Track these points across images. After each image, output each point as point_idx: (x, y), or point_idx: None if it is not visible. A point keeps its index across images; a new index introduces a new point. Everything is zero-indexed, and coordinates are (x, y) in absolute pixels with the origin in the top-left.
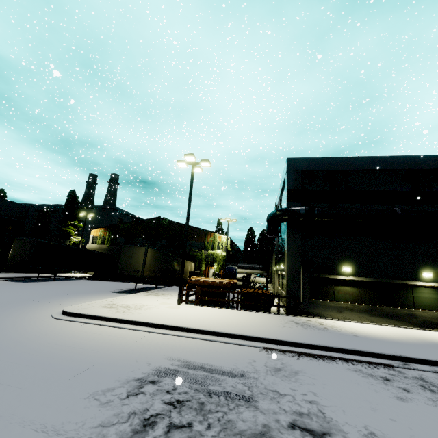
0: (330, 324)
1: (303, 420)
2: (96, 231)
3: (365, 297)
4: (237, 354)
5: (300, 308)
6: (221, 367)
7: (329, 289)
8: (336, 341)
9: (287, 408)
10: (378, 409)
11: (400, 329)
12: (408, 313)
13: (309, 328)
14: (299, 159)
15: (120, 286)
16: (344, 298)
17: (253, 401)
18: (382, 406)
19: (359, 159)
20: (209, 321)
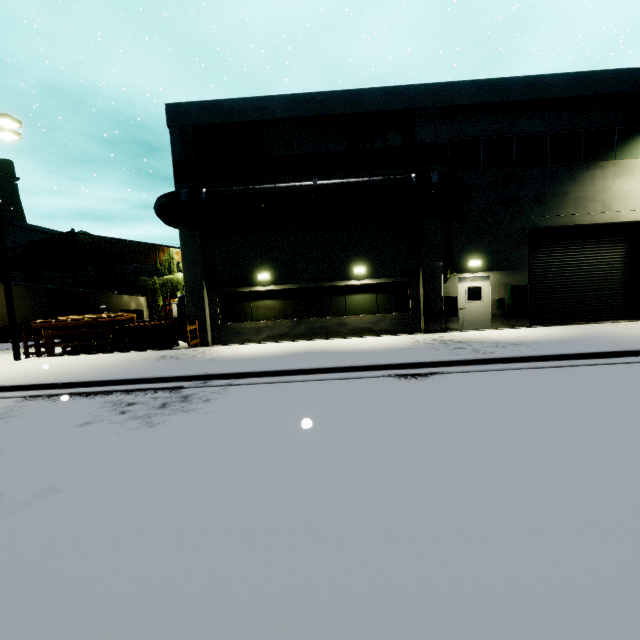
0: (214, 351)
1: None
2: None
3: (289, 310)
4: None
5: (207, 338)
6: None
7: (246, 306)
8: (155, 371)
9: None
10: (13, 441)
11: (309, 342)
12: (337, 321)
13: (165, 360)
14: (185, 104)
15: None
16: (265, 316)
17: None
18: (30, 437)
19: (275, 99)
20: (7, 375)
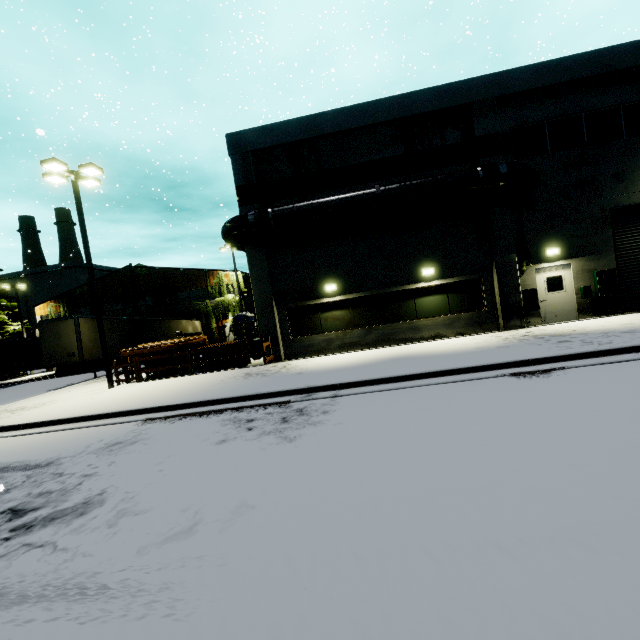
0: (295, 365)
1: (33, 500)
2: (42, 308)
3: (358, 319)
4: (90, 438)
5: (280, 353)
6: (33, 461)
7: (314, 319)
8: (253, 388)
9: (39, 490)
10: (166, 462)
11: (386, 349)
12: (409, 326)
13: (253, 377)
14: (243, 132)
15: (79, 378)
16: (334, 326)
17: (4, 493)
18: (178, 457)
19: (329, 114)
20: (115, 401)
